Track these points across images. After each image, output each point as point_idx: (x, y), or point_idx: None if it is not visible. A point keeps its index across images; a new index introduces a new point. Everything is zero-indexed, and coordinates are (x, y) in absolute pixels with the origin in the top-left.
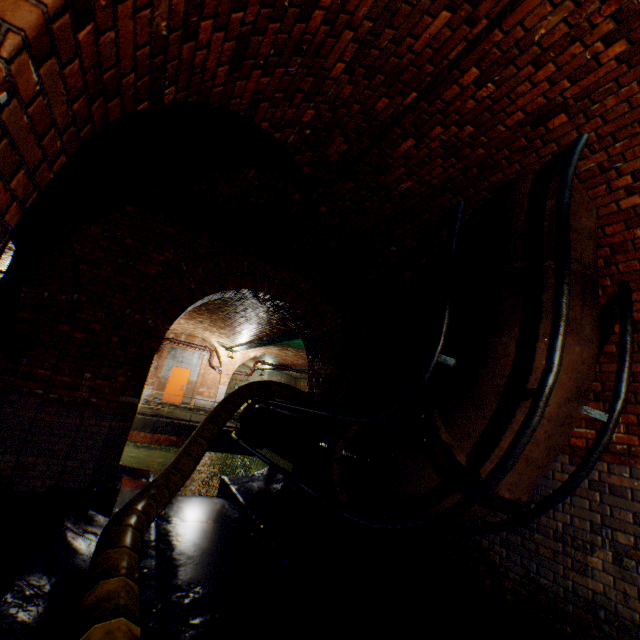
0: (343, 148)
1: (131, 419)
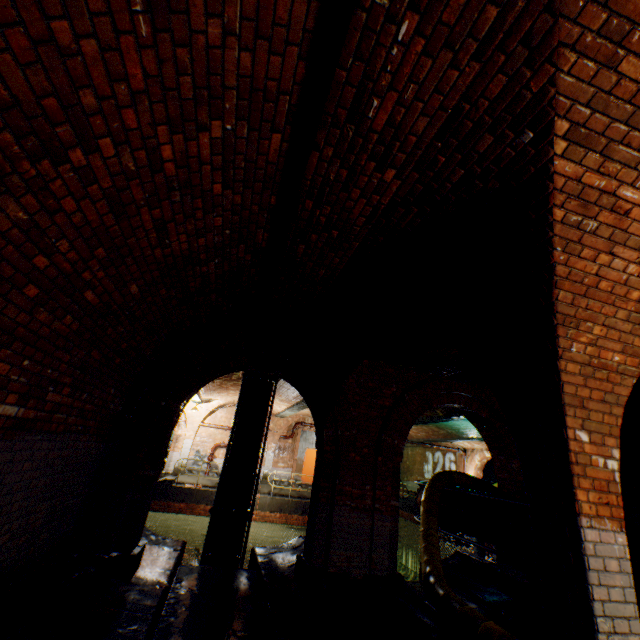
0: None
1: (396, 518)
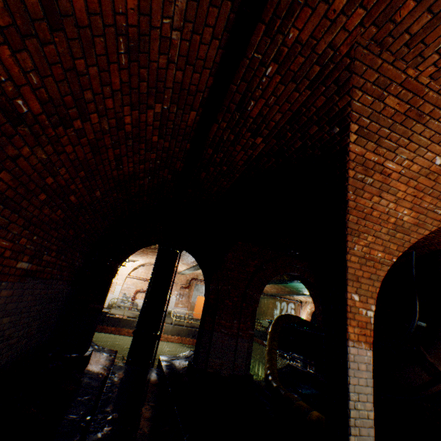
0: None
1: (252, 341)
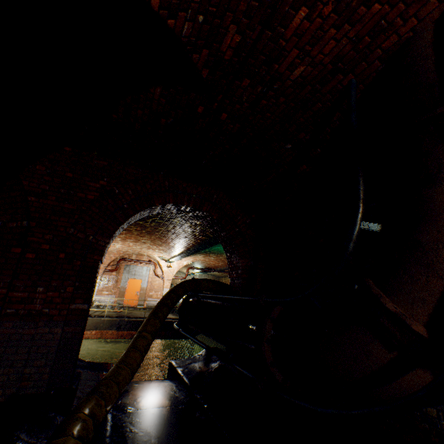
0: (236, 40)
1: (81, 323)
